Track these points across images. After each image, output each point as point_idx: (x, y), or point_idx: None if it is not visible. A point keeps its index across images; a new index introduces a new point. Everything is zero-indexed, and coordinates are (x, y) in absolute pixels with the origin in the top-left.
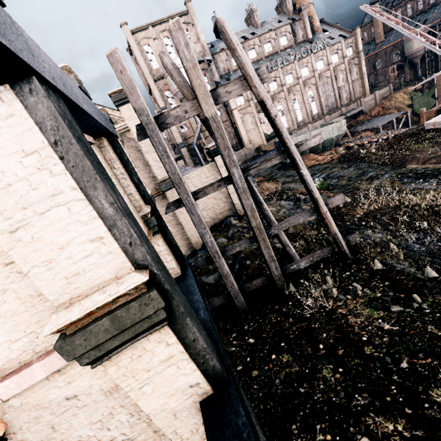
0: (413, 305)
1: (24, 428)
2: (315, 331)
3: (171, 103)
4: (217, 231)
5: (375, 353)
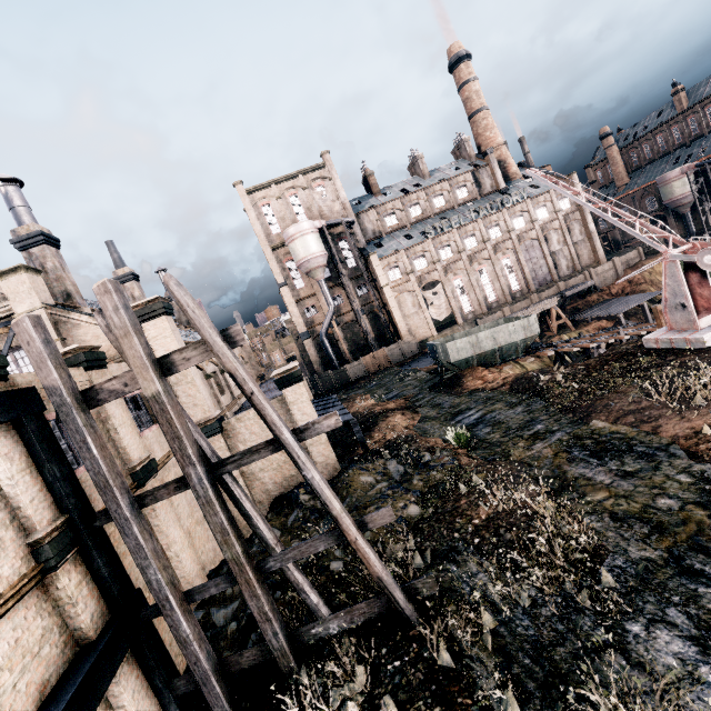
0: None
1: None
2: None
3: (294, 277)
4: (275, 511)
5: None
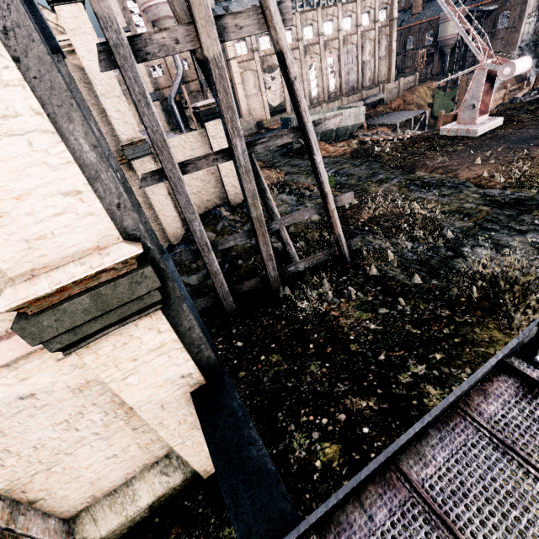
0: (398, 308)
1: None
2: (307, 332)
3: (137, 23)
4: (202, 222)
5: (360, 349)
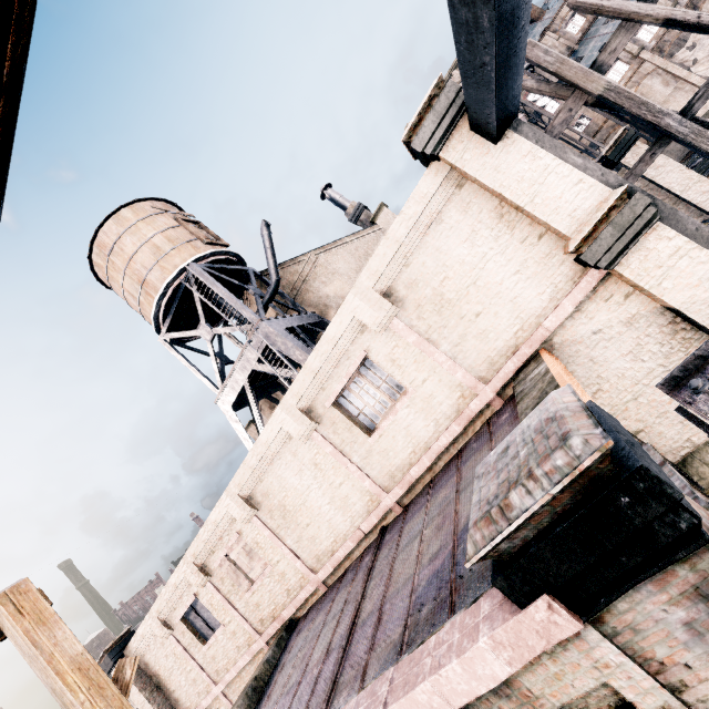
0: None
1: (570, 361)
2: None
3: None
4: None
5: None
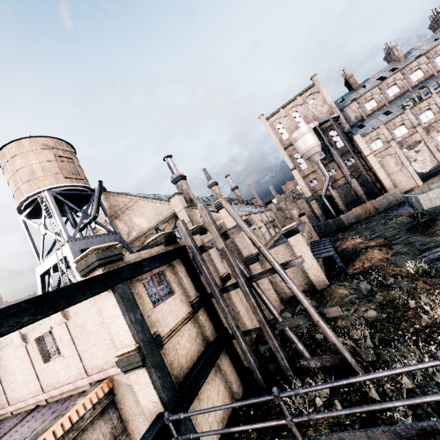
0: None
1: (117, 389)
2: (283, 426)
3: (300, 162)
4: (289, 304)
5: None
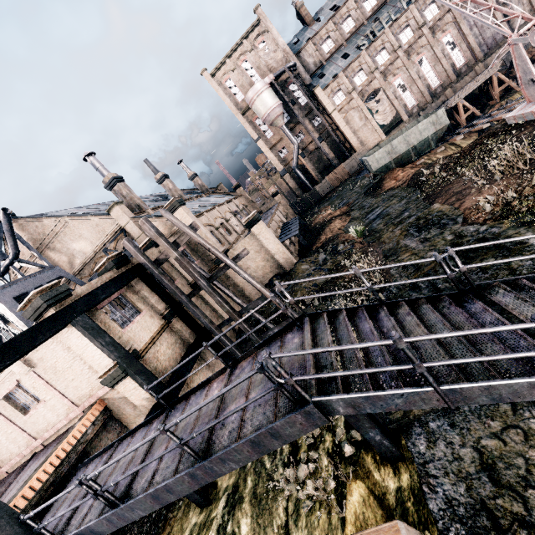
0: None
1: (112, 405)
2: None
3: (264, 130)
4: None
5: None
